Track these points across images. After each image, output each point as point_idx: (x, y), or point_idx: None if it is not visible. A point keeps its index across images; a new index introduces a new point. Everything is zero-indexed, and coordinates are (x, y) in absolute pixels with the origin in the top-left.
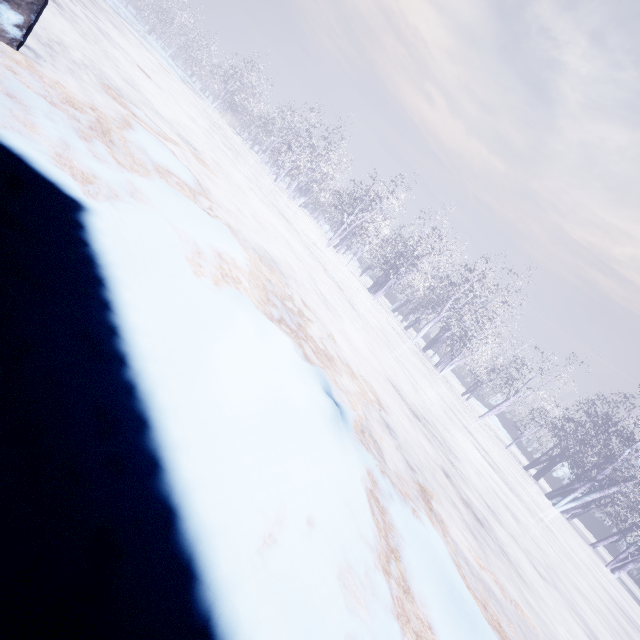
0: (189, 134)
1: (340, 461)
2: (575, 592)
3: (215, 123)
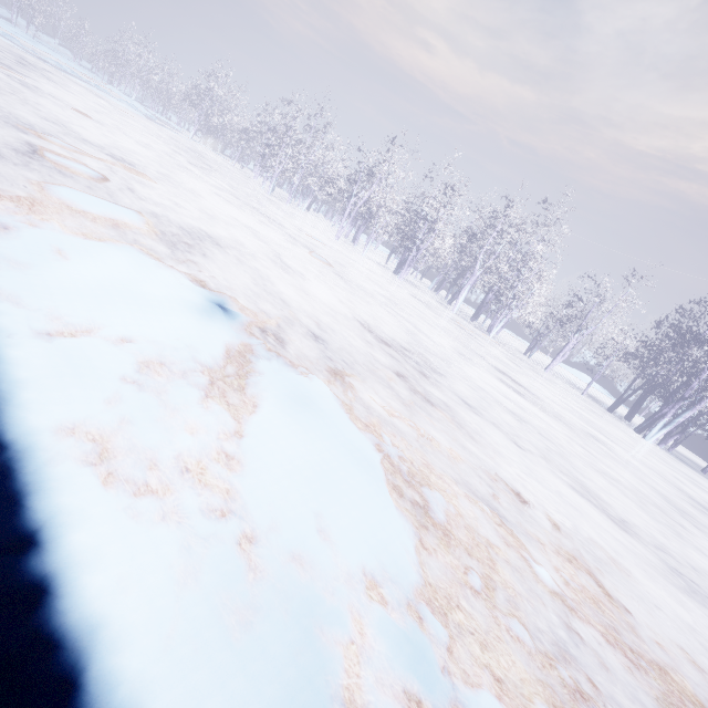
0: (131, 156)
1: (191, 324)
2: (595, 473)
3: (188, 149)
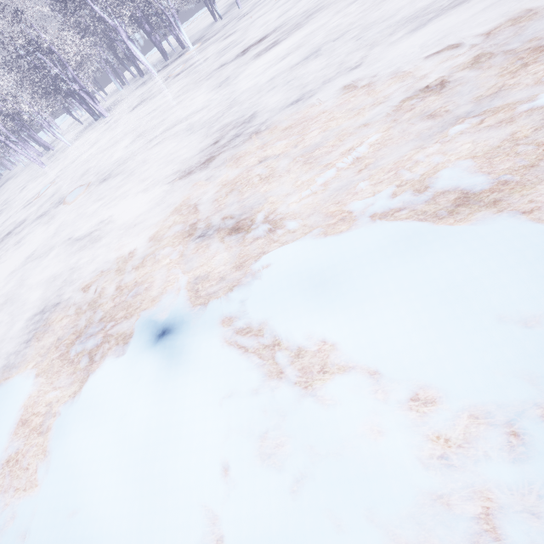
0: None
1: (199, 385)
2: (386, 4)
3: None
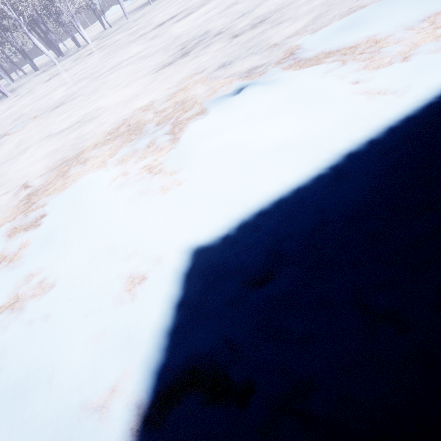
0: None
1: (302, 76)
2: None
3: None
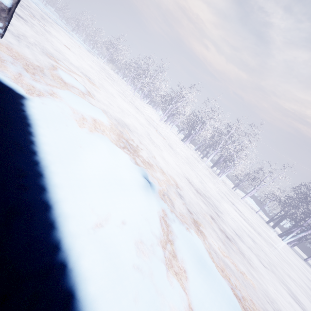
0: (87, 72)
1: (144, 202)
2: (286, 276)
3: (103, 68)
